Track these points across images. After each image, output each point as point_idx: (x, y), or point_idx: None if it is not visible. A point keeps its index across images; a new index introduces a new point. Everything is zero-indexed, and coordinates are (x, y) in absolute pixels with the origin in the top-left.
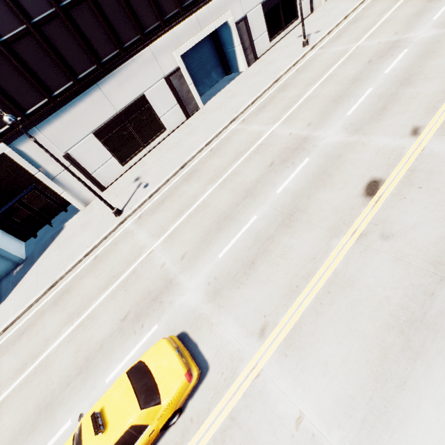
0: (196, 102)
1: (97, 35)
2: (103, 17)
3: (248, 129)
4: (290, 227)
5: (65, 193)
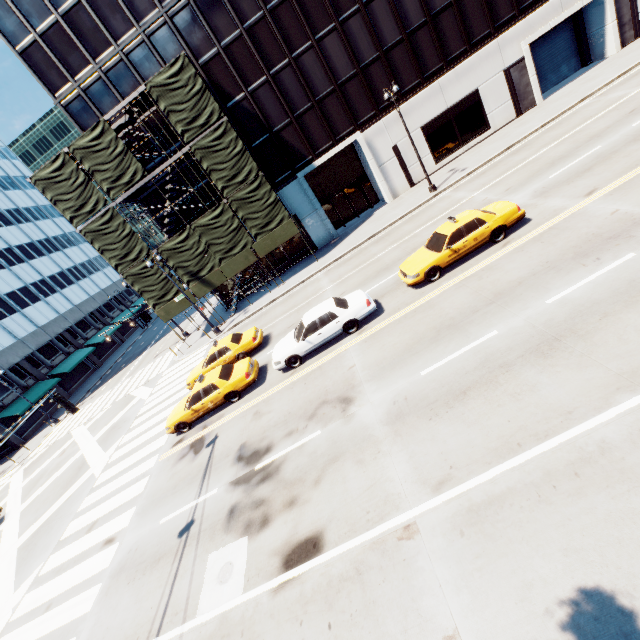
0: (533, 97)
1: (452, 35)
2: (462, 17)
3: (606, 98)
4: None
5: (383, 182)
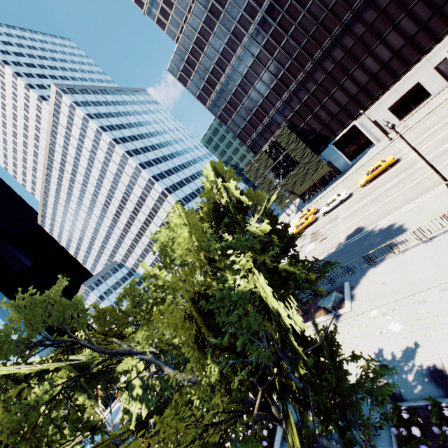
0: None
1: (397, 67)
2: (401, 58)
3: None
4: None
5: (370, 137)
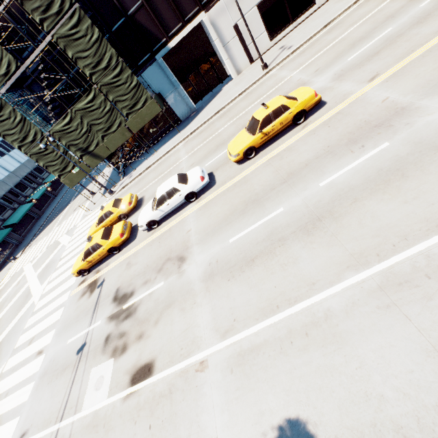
0: None
1: None
2: None
3: None
4: (424, 22)
5: (228, 60)
